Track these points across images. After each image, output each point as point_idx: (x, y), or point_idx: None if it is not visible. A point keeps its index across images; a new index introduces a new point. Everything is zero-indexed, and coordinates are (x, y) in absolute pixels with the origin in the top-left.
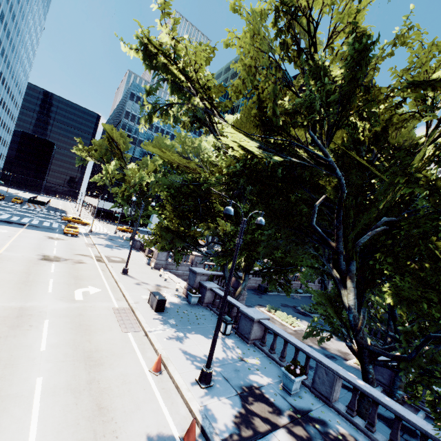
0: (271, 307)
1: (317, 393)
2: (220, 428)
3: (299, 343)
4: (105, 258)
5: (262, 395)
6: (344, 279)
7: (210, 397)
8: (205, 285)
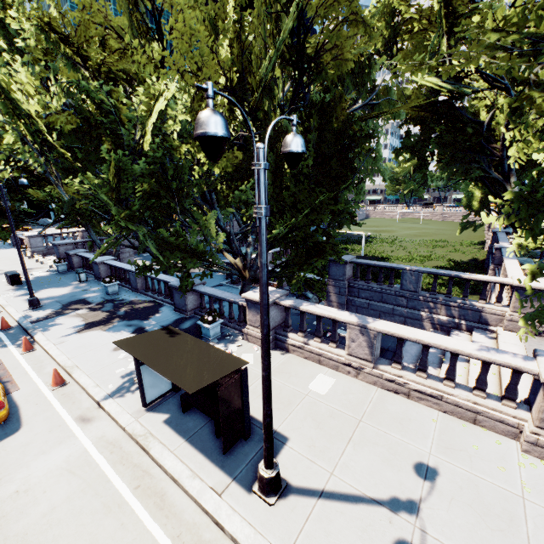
0: None
1: (134, 289)
2: (32, 319)
3: (124, 265)
4: None
5: (84, 301)
6: None
7: (35, 311)
8: (69, 253)
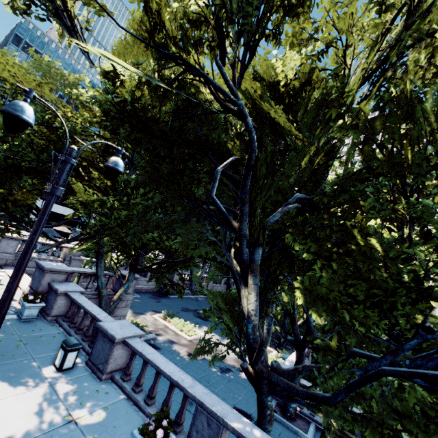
0: (168, 313)
1: None
2: None
3: (177, 373)
4: None
5: None
6: (246, 273)
7: None
8: (56, 288)
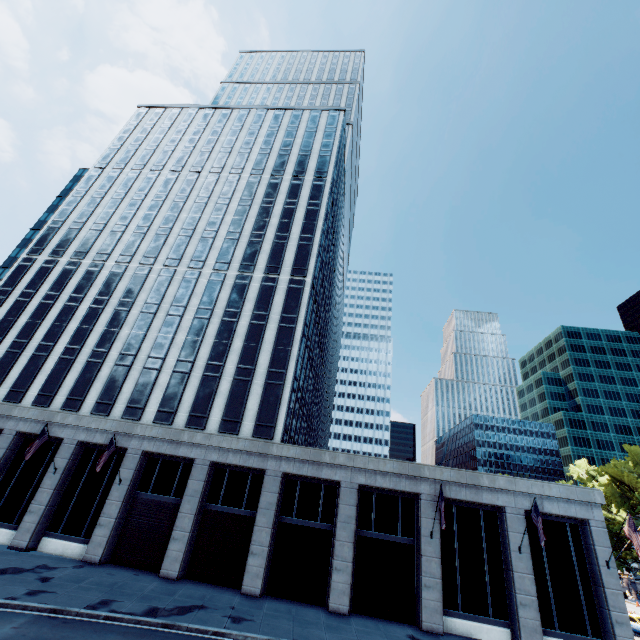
0: None
1: None
2: None
3: None
4: None
5: None
6: None
7: None
8: None
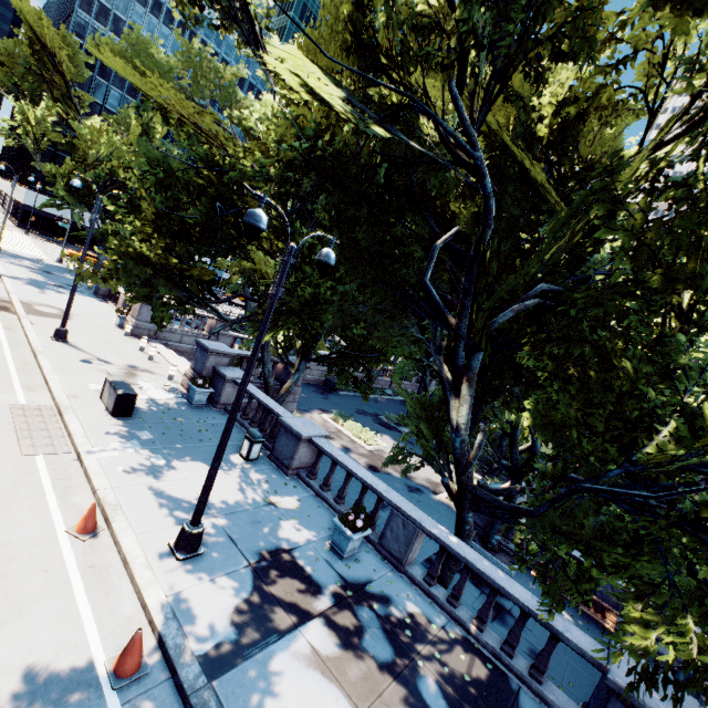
0: (340, 415)
1: (385, 552)
2: (199, 634)
3: (370, 478)
4: (19, 304)
5: (293, 564)
6: (459, 381)
7: (192, 576)
8: (224, 373)
